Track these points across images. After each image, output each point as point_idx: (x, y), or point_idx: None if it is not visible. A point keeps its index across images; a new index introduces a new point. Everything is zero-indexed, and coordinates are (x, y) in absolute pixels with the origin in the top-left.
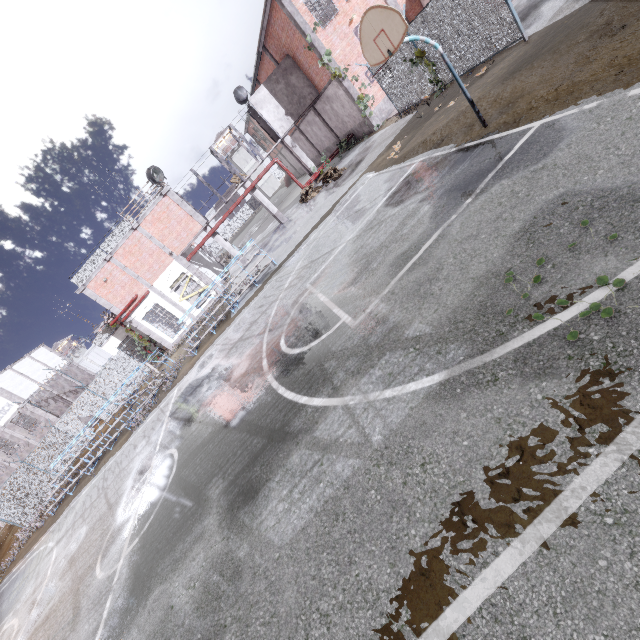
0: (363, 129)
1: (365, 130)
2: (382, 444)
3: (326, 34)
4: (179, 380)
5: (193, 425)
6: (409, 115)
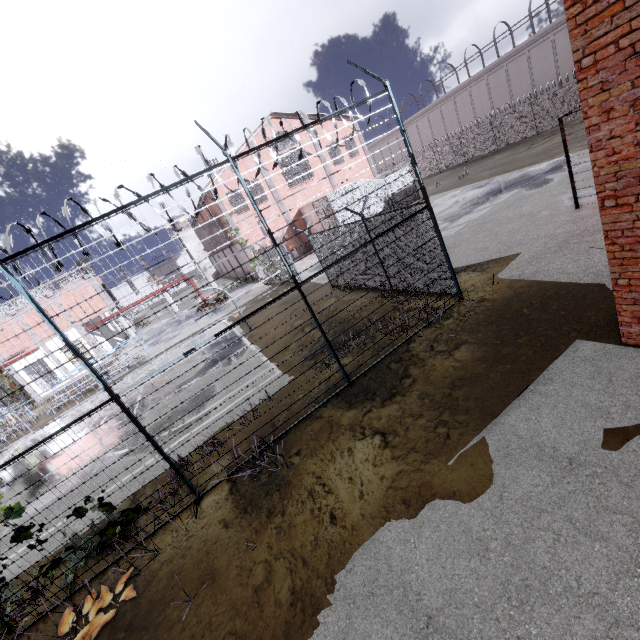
0: (255, 275)
1: (256, 276)
2: (94, 473)
3: (239, 218)
4: (30, 432)
5: (21, 465)
6: (269, 286)
